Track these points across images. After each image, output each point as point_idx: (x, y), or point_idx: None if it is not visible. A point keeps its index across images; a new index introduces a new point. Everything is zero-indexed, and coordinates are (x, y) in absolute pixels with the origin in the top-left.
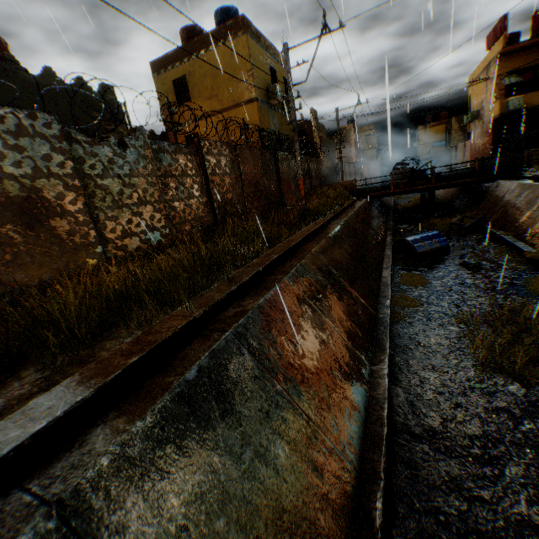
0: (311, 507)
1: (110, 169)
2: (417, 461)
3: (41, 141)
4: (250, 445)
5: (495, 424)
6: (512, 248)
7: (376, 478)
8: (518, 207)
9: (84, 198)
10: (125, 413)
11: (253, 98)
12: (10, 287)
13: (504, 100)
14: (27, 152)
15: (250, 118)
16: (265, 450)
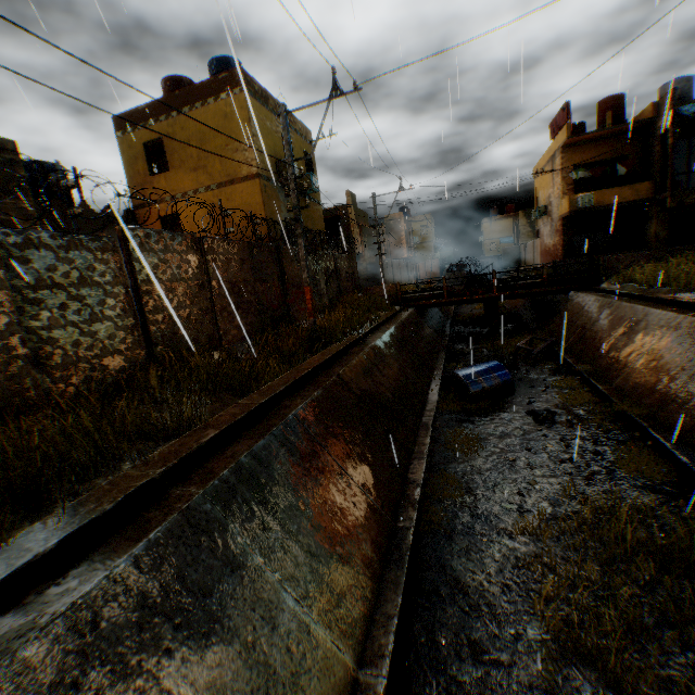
0: None
1: None
2: None
3: None
4: None
5: None
6: (594, 390)
7: None
8: (598, 331)
9: None
10: None
11: (255, 174)
12: None
13: (573, 196)
14: None
15: (250, 198)
16: None
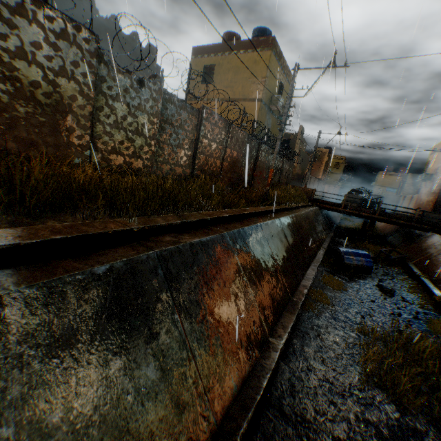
0: (155, 440)
1: (123, 96)
2: (277, 439)
3: (76, 50)
4: (124, 356)
5: (362, 434)
6: (425, 289)
7: (231, 439)
8: (440, 258)
9: (92, 108)
10: (20, 276)
11: (259, 99)
12: None
13: None
14: (61, 52)
15: (251, 112)
16: (136, 367)
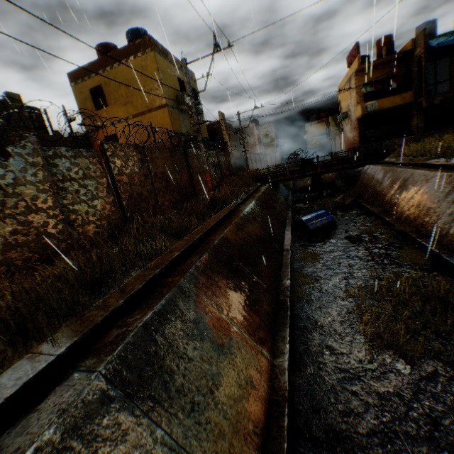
0: None
1: None
2: None
3: None
4: None
5: (389, 412)
6: (383, 221)
7: None
8: (384, 187)
9: None
10: None
11: (164, 104)
12: None
13: (364, 104)
14: None
15: (162, 120)
16: None
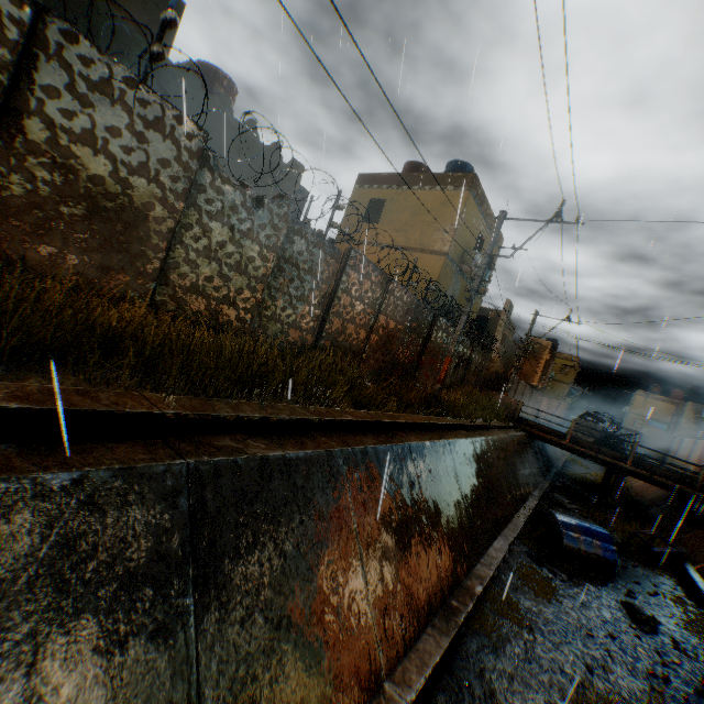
0: None
1: (227, 215)
2: None
3: (171, 145)
4: (35, 675)
5: None
6: None
7: None
8: None
9: (174, 223)
10: None
11: (444, 252)
12: (12, 257)
13: None
14: (147, 145)
15: (430, 269)
16: None
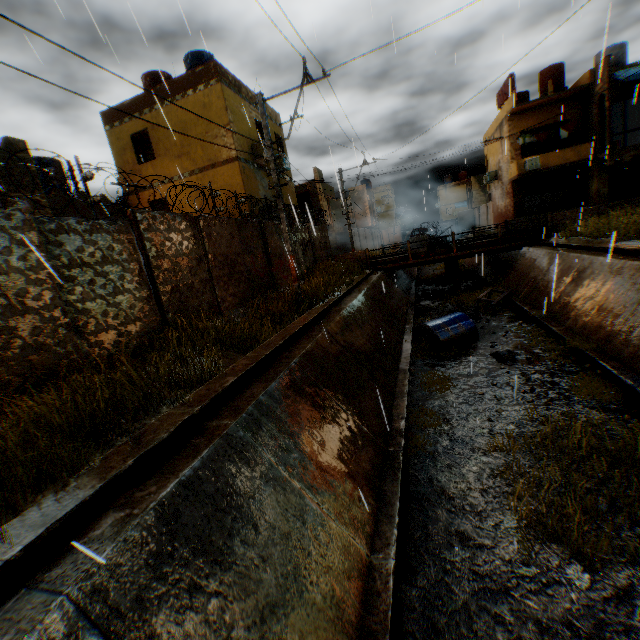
0: None
1: None
2: None
3: None
4: None
5: None
6: (548, 332)
7: None
8: (549, 280)
9: None
10: None
11: (234, 157)
12: None
13: (521, 160)
14: None
15: (231, 180)
16: None
